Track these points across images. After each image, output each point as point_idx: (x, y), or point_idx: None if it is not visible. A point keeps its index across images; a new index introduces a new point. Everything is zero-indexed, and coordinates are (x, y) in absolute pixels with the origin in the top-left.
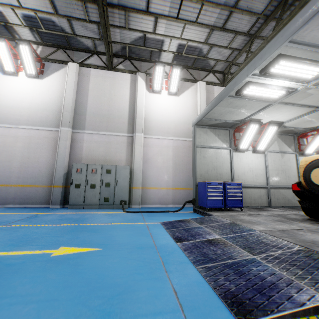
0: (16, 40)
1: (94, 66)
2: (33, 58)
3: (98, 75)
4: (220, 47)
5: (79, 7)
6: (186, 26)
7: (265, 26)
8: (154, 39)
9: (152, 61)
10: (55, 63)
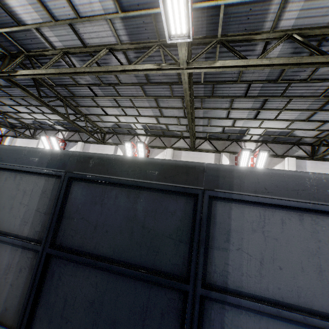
0: (49, 136)
1: (93, 142)
2: (58, 143)
3: (94, 148)
4: (172, 125)
5: (74, 116)
6: (137, 117)
7: (193, 113)
8: (124, 124)
9: (132, 134)
10: (72, 142)
